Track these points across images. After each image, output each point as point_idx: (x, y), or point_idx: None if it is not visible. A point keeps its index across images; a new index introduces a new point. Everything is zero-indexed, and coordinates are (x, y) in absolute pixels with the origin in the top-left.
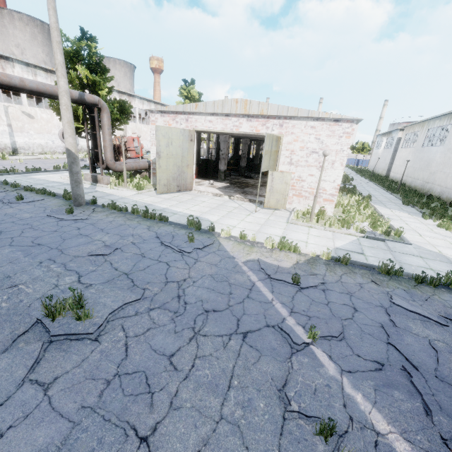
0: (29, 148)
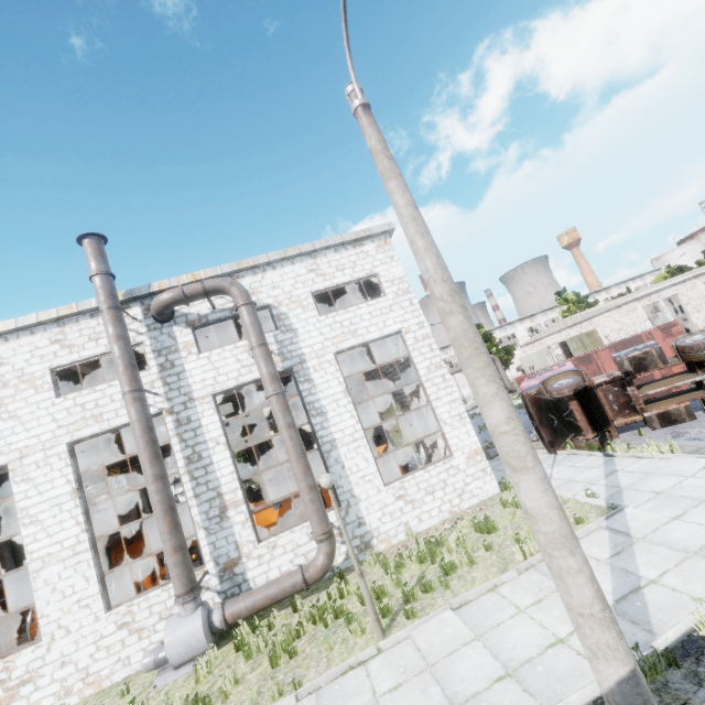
0: (471, 396)
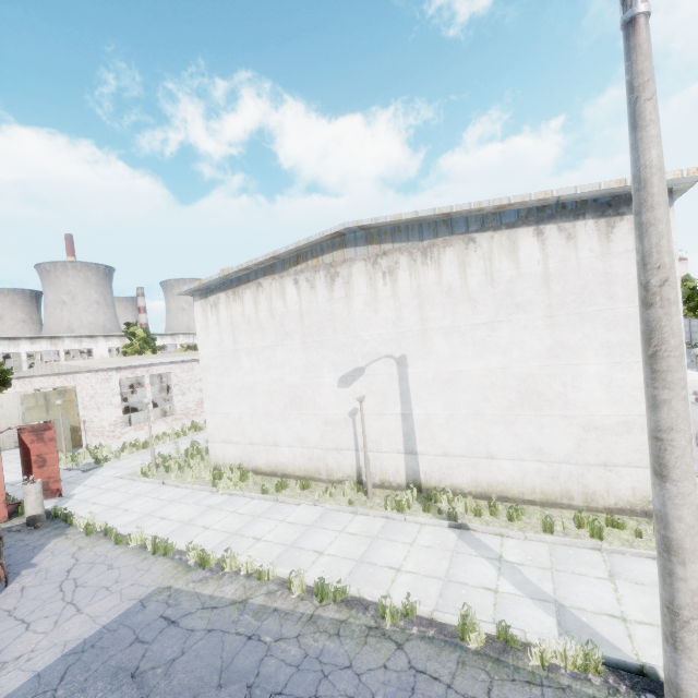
0: None
